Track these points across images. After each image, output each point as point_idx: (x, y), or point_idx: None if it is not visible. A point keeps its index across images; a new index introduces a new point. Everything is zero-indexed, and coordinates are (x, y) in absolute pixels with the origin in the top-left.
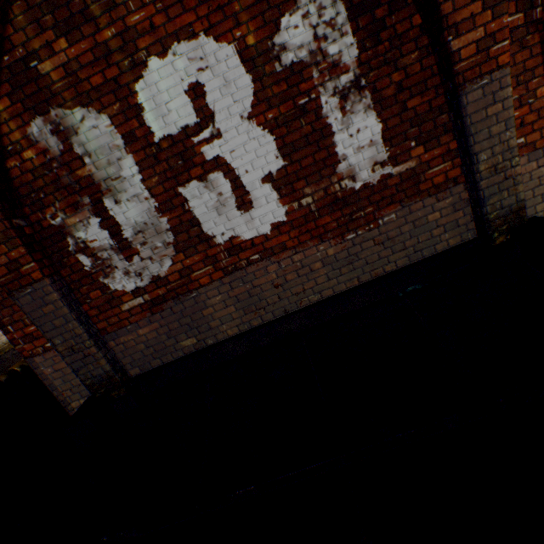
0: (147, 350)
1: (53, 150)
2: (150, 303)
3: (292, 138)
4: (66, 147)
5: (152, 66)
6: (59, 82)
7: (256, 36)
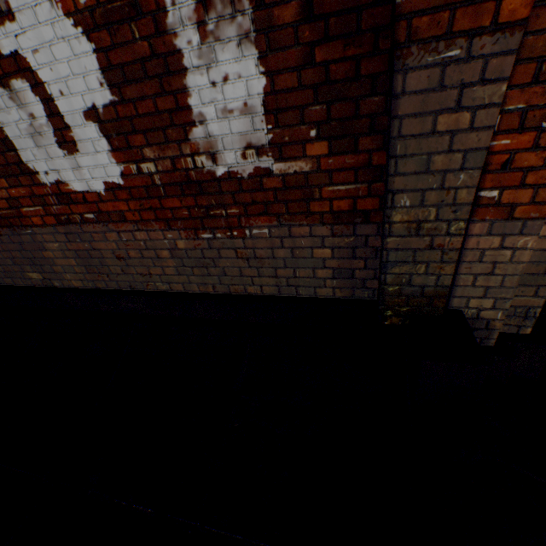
0: None
1: None
2: None
3: (122, 56)
4: None
5: None
6: None
7: None
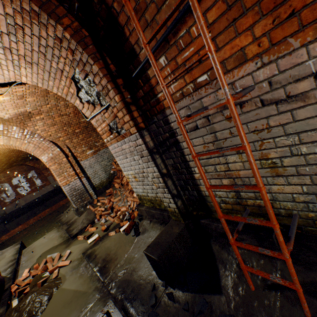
0: (10, 209)
1: (0, 187)
2: (12, 202)
3: (31, 182)
4: (2, 187)
5: (14, 179)
6: (2, 181)
7: (26, 175)
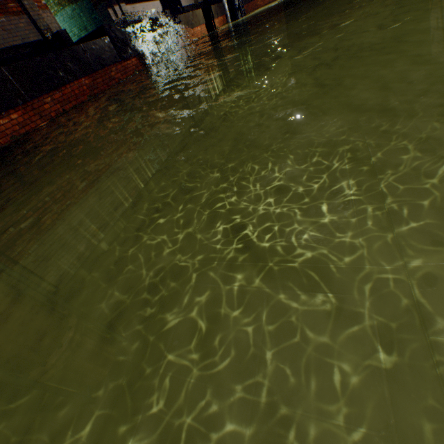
0: None
1: None
2: None
3: None
4: None
5: None
6: None
7: None
